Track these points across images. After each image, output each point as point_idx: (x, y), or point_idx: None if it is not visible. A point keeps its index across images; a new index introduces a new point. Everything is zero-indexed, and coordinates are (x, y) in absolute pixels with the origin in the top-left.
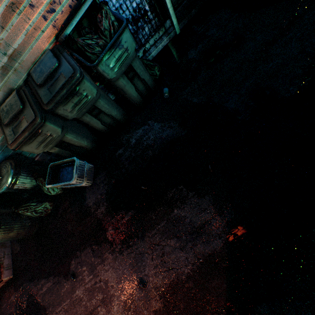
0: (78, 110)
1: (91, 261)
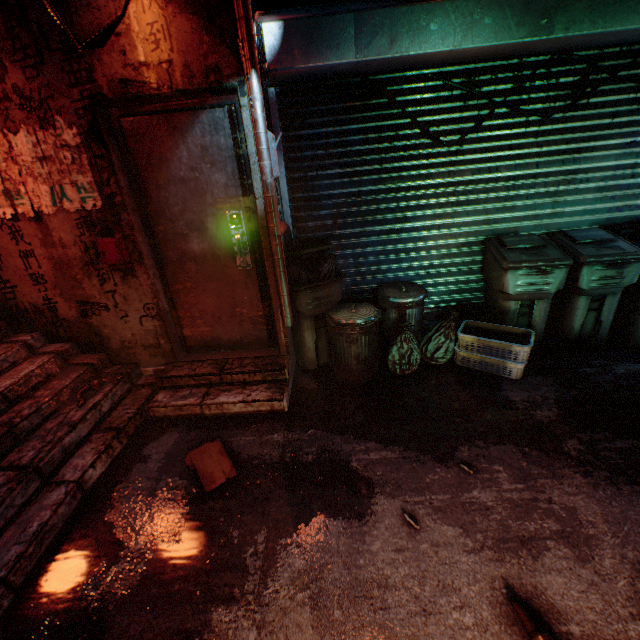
0: (596, 285)
1: (518, 465)
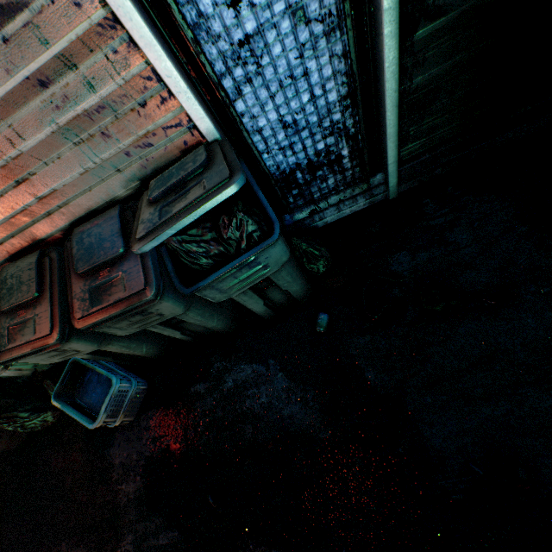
0: (140, 327)
1: None
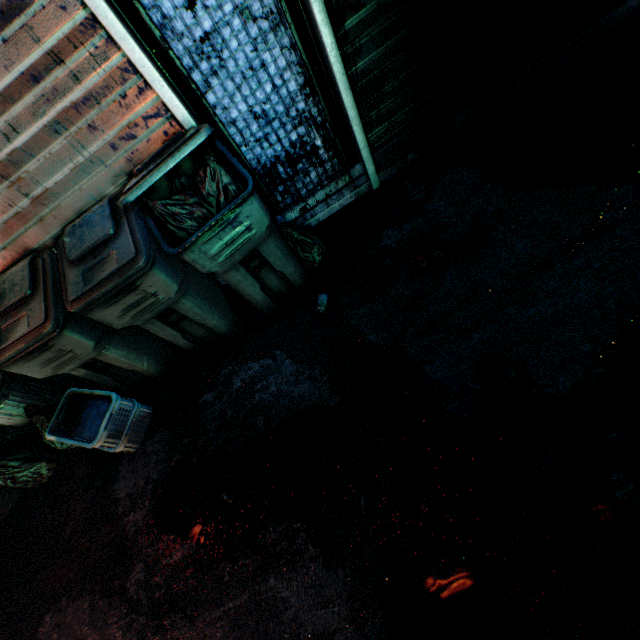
0: (136, 315)
1: (81, 632)
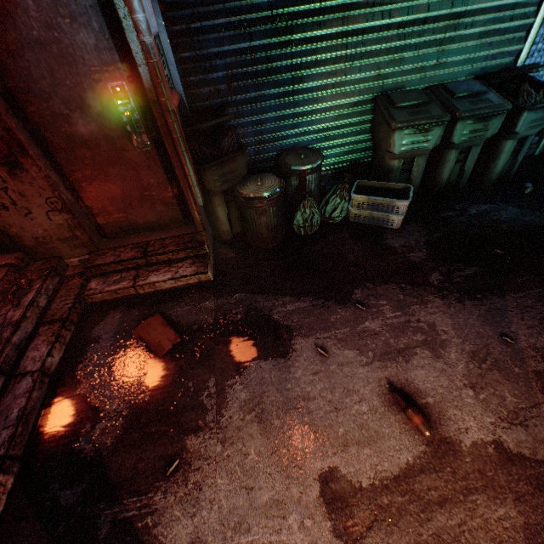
0: (466, 139)
1: (397, 298)
